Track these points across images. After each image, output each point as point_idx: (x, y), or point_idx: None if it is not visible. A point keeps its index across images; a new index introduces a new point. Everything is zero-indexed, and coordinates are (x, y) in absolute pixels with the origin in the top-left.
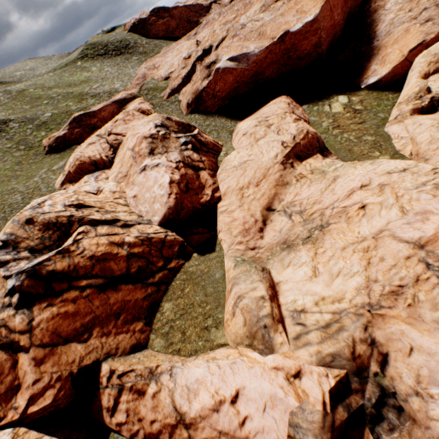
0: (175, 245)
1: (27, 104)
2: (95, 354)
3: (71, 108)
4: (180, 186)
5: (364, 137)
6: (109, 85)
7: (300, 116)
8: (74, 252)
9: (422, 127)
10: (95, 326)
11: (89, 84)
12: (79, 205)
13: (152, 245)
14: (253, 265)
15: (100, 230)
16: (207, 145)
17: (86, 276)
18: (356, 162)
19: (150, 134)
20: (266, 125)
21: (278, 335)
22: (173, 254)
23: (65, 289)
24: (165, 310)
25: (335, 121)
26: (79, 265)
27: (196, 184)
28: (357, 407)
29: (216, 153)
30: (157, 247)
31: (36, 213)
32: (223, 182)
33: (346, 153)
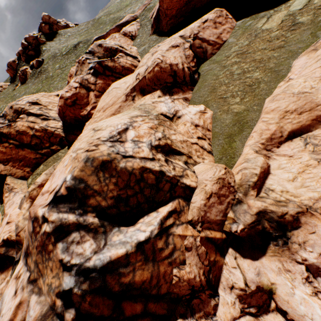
0: (59, 137)
1: (95, 29)
2: (7, 172)
3: (107, 31)
4: (67, 102)
5: (251, 72)
6: (133, 8)
7: (207, 39)
8: (12, 126)
9: (313, 66)
10: (11, 161)
11: (127, 8)
12: (35, 103)
13: (47, 133)
14: (55, 164)
15: (30, 118)
16: (114, 69)
17: (13, 139)
18: (136, 108)
19: (79, 60)
20: (153, 52)
21: (26, 203)
22: (56, 142)
23: (5, 142)
24: (40, 168)
25: (249, 44)
26: (12, 133)
27: (84, 101)
28: (12, 255)
29: (121, 77)
30: (49, 136)
31: (15, 104)
32: (99, 103)
33: (205, 93)
